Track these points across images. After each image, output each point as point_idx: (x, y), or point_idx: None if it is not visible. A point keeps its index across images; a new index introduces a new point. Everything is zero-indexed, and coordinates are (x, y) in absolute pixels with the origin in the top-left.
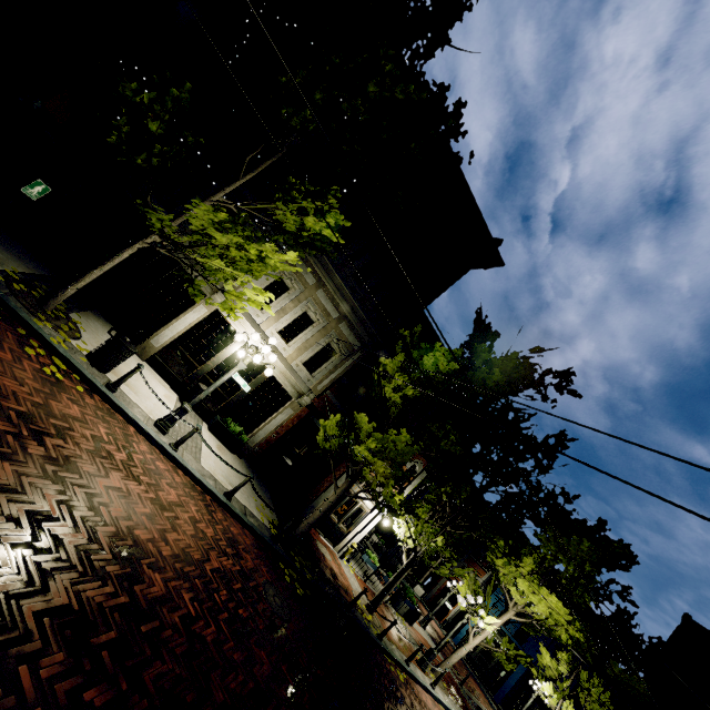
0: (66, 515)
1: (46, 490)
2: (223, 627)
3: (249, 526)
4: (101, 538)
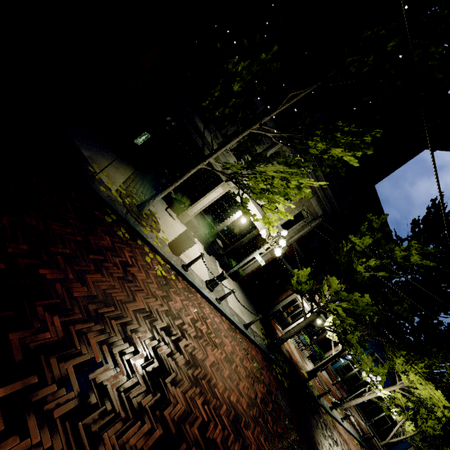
0: (208, 414)
1: (196, 398)
2: None
3: (257, 345)
4: (224, 421)
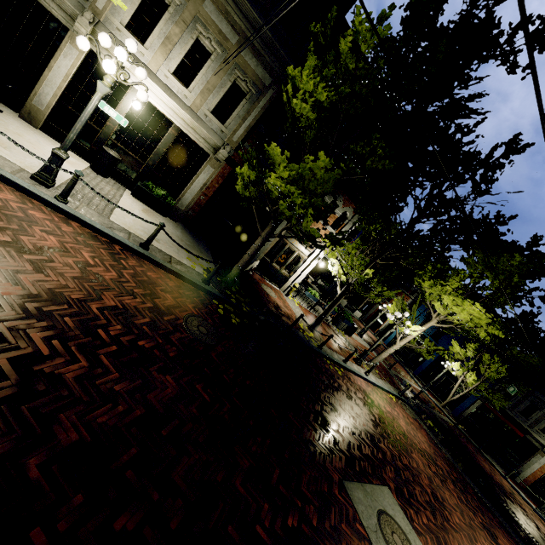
0: None
1: None
2: (104, 361)
3: (173, 271)
4: None
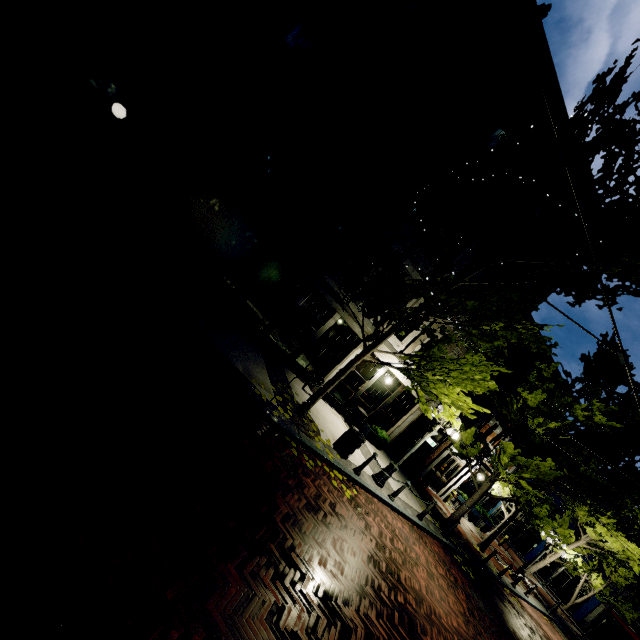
0: None
1: (439, 639)
2: None
3: (435, 536)
4: None
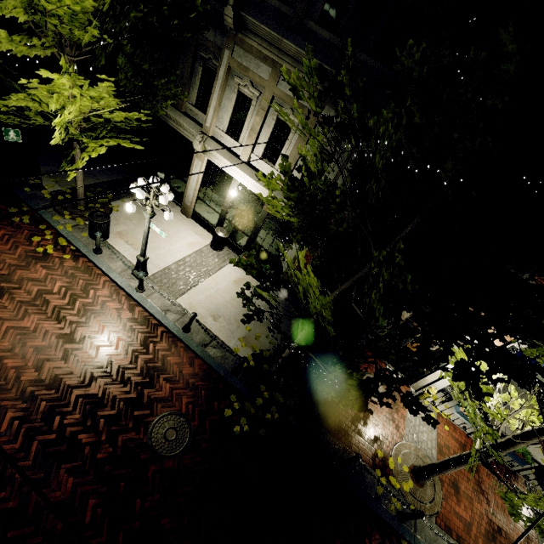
0: None
1: None
2: (34, 446)
3: (200, 357)
4: None
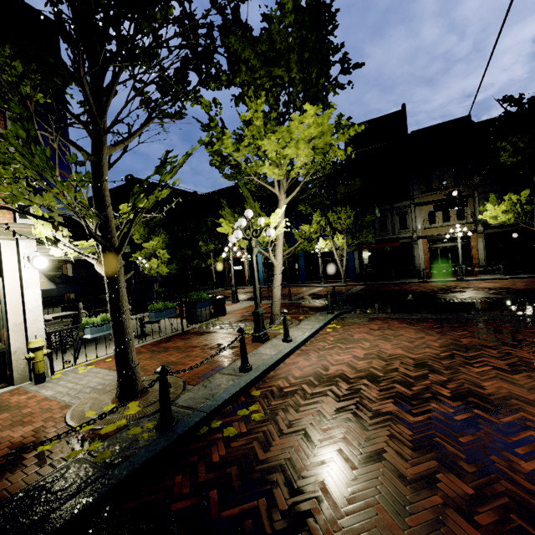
0: None
1: None
2: None
3: None
4: None
